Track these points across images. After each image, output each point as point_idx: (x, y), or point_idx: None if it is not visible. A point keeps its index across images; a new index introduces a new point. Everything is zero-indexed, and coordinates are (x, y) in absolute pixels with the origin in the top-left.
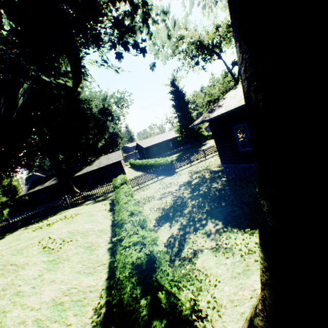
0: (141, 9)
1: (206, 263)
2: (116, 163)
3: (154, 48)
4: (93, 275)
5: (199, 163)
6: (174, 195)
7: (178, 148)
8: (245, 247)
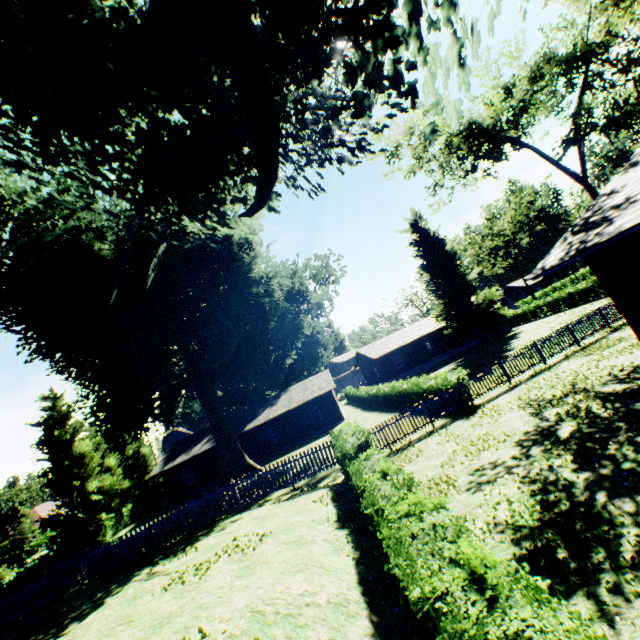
0: None
1: None
2: (321, 396)
3: (433, 90)
4: None
5: (536, 378)
6: (520, 474)
7: (447, 352)
8: None
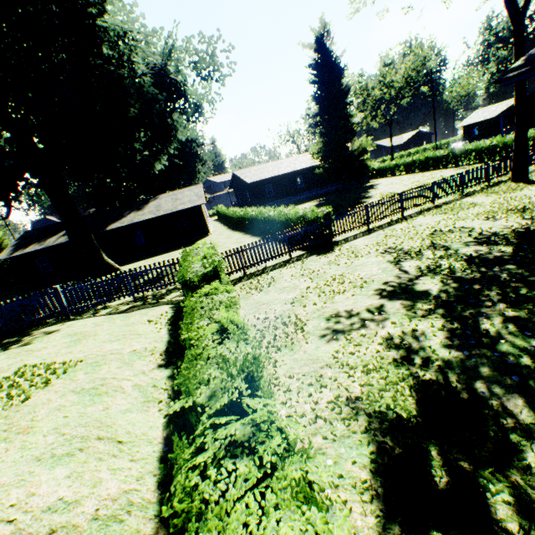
0: None
1: None
2: (190, 210)
3: None
4: None
5: (394, 227)
6: (379, 332)
7: (314, 190)
8: None
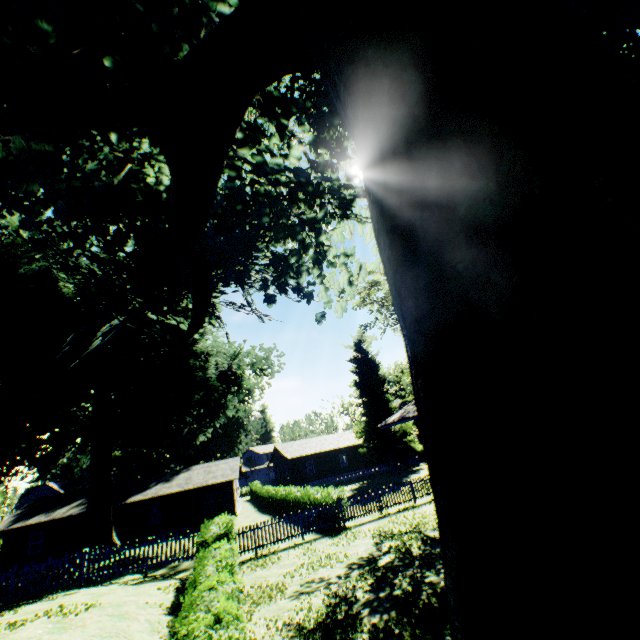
0: (314, 249)
1: None
2: (221, 484)
3: (326, 295)
4: None
5: (400, 513)
6: (333, 588)
7: (359, 470)
8: None
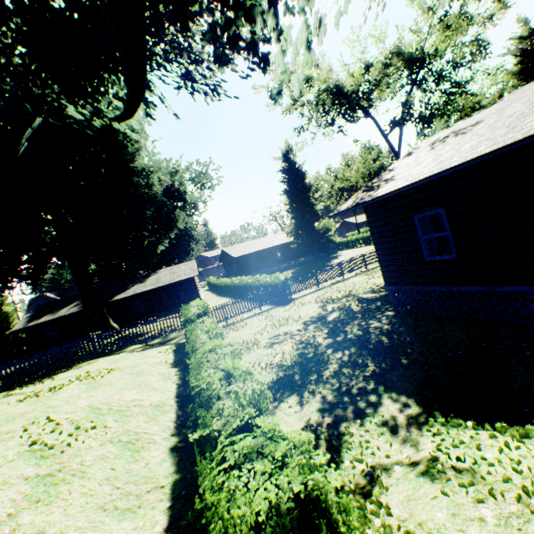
0: None
1: (423, 513)
2: (185, 281)
3: (283, 61)
4: (135, 517)
5: (334, 286)
6: (297, 339)
7: (291, 261)
8: (514, 472)
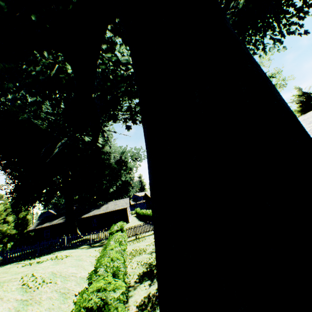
0: None
1: None
2: (121, 209)
3: None
4: None
5: None
6: None
7: None
8: None
